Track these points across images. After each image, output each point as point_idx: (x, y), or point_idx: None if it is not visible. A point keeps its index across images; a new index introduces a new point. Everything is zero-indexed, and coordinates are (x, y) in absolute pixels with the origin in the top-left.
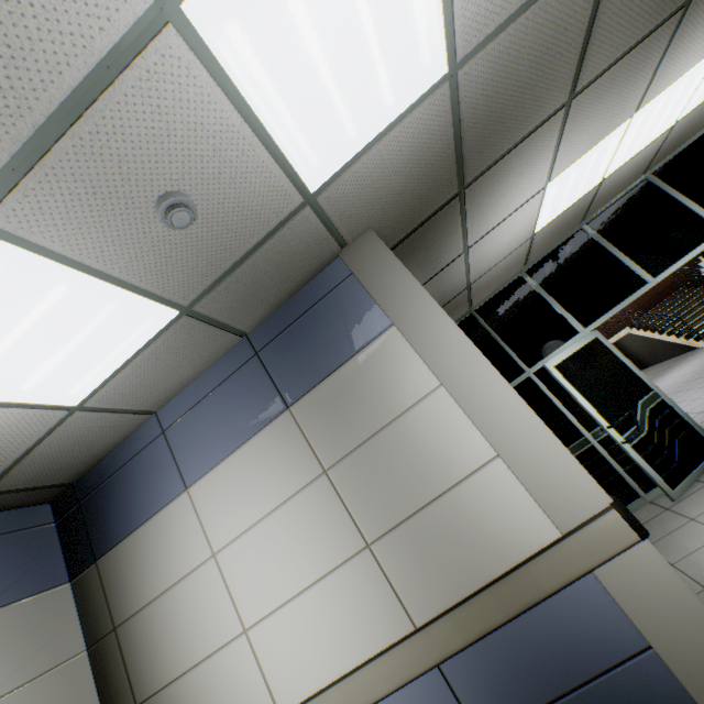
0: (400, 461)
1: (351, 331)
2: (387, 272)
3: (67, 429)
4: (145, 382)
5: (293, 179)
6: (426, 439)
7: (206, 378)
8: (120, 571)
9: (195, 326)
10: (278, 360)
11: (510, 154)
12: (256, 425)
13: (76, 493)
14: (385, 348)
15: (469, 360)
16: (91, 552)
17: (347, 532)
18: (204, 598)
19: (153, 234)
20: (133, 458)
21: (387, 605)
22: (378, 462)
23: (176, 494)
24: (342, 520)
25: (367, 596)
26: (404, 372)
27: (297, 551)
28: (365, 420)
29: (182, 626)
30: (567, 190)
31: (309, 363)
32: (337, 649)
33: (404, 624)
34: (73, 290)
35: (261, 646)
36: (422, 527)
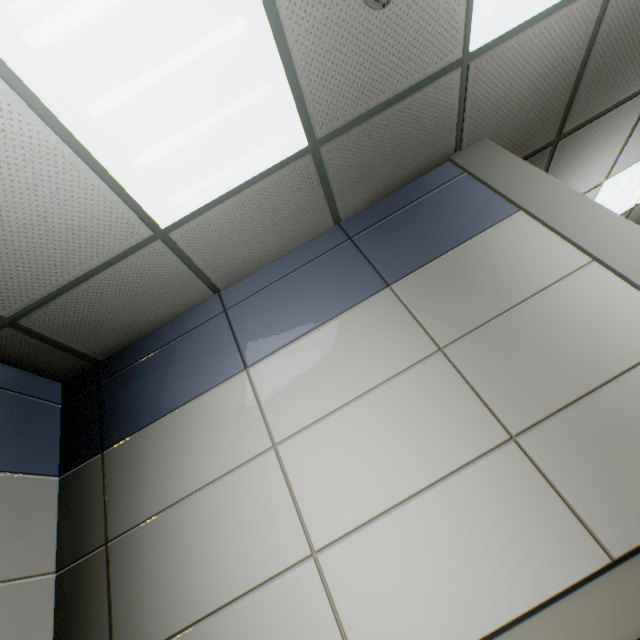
0: (549, 337)
1: (467, 217)
2: (508, 168)
3: (137, 263)
4: (234, 235)
5: (465, 22)
6: (582, 314)
7: (285, 261)
8: (133, 464)
9: (309, 176)
10: (376, 243)
11: (601, 119)
12: (346, 302)
13: (98, 372)
14: (512, 230)
15: (629, 235)
16: (99, 440)
17: (477, 420)
18: (251, 504)
19: (343, 7)
20: (181, 336)
21: (555, 522)
22: (517, 339)
23: (230, 374)
24: (469, 405)
25: (519, 508)
26: (540, 250)
27: (401, 443)
28: (493, 296)
29: (211, 542)
30: (611, 200)
31: (415, 245)
32: (472, 589)
33: (589, 552)
34: (248, 37)
35: (338, 578)
36: (597, 414)
